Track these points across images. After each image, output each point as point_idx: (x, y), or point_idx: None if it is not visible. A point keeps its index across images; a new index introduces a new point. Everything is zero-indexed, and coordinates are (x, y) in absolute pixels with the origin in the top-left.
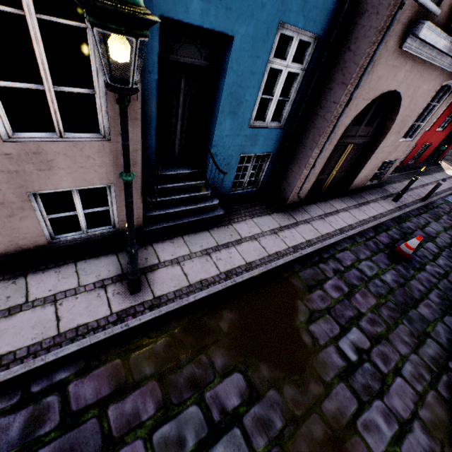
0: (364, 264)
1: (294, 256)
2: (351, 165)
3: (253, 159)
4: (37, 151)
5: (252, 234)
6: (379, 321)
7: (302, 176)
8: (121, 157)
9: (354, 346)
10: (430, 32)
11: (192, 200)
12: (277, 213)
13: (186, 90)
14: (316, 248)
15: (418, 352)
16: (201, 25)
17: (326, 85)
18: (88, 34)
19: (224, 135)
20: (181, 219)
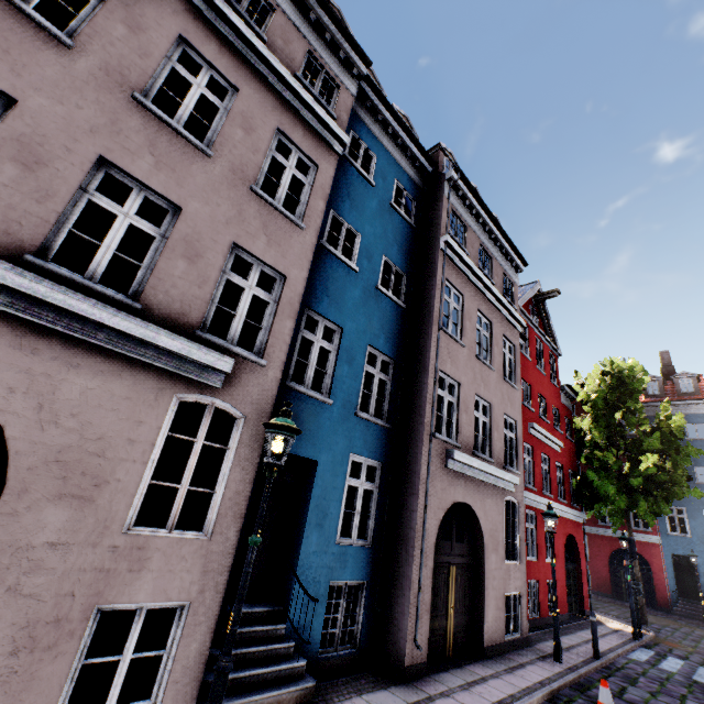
0: None
1: None
2: (468, 601)
3: (345, 590)
4: (143, 545)
5: None
6: None
7: (411, 608)
8: (213, 561)
9: None
10: (461, 456)
11: (268, 659)
12: (397, 686)
13: (274, 505)
14: None
15: None
16: (295, 453)
17: (401, 498)
18: (228, 452)
19: (311, 551)
20: (254, 693)
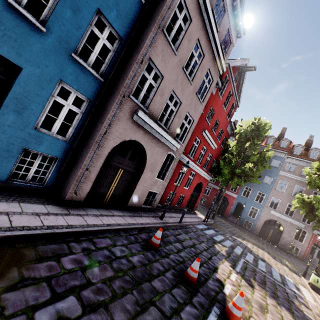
0: (117, 248)
1: (44, 231)
2: (127, 187)
3: (40, 157)
4: None
5: (7, 211)
6: (107, 290)
7: (79, 176)
8: None
9: (57, 315)
10: (144, 116)
11: None
12: (54, 205)
13: None
14: (74, 230)
15: (136, 319)
16: None
17: (95, 124)
18: None
19: (7, 124)
20: None
